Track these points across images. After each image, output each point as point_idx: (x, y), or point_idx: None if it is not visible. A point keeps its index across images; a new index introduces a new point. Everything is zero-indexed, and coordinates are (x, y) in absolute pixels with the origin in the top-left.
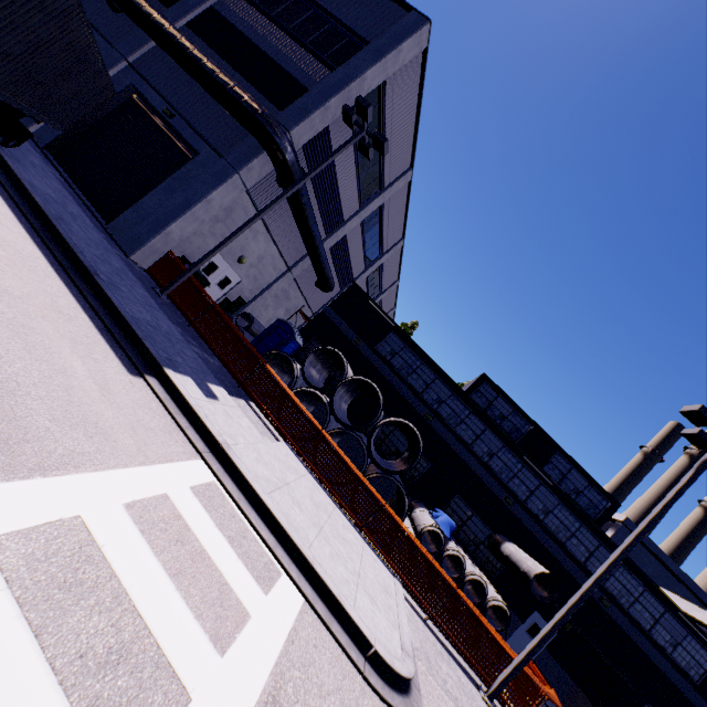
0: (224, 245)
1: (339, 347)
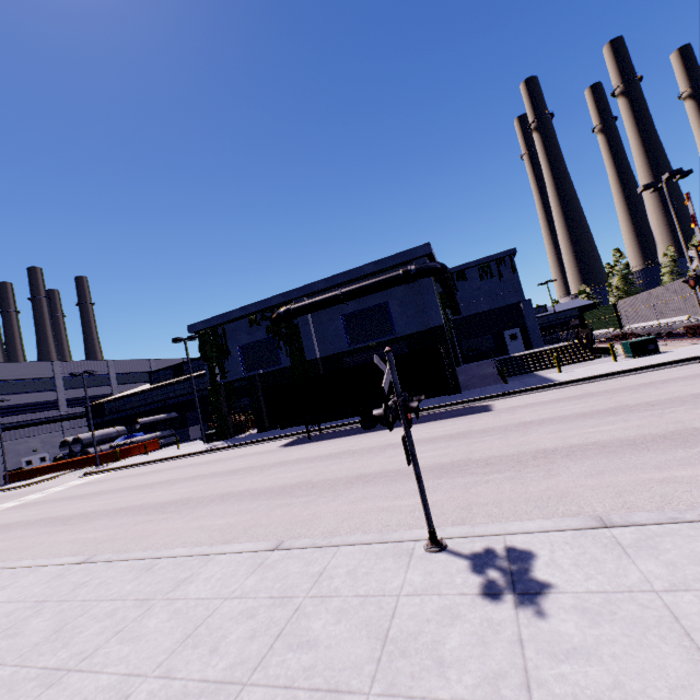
0: (5, 460)
1: (101, 427)
